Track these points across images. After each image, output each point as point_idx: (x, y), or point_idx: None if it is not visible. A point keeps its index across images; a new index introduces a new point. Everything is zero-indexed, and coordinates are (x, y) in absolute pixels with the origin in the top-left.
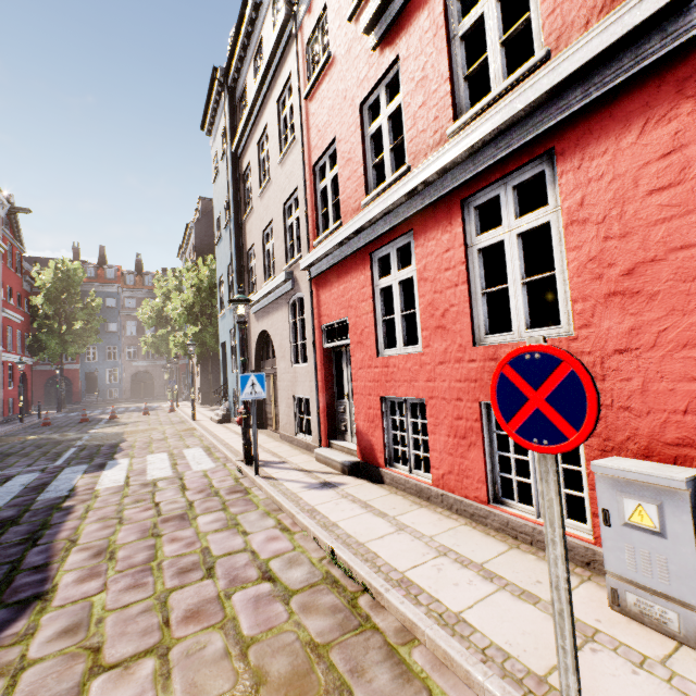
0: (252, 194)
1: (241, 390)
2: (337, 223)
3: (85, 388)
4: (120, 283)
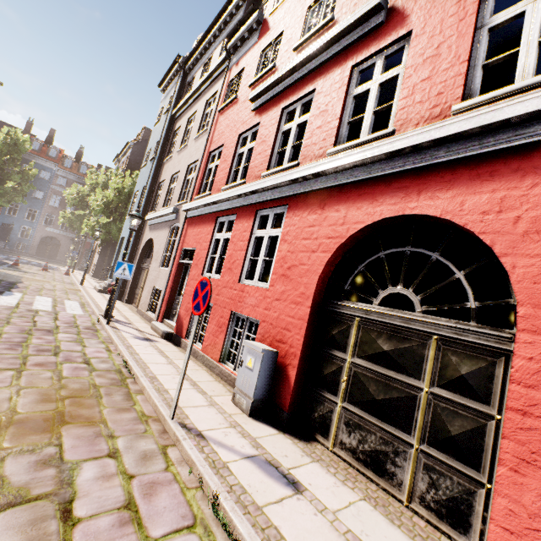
0: (175, 147)
1: (116, 270)
2: (208, 192)
3: None
4: (58, 163)
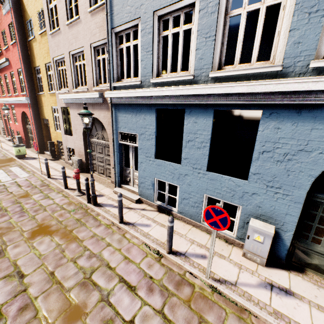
0: None
1: None
2: (0, 96)
3: None
4: None
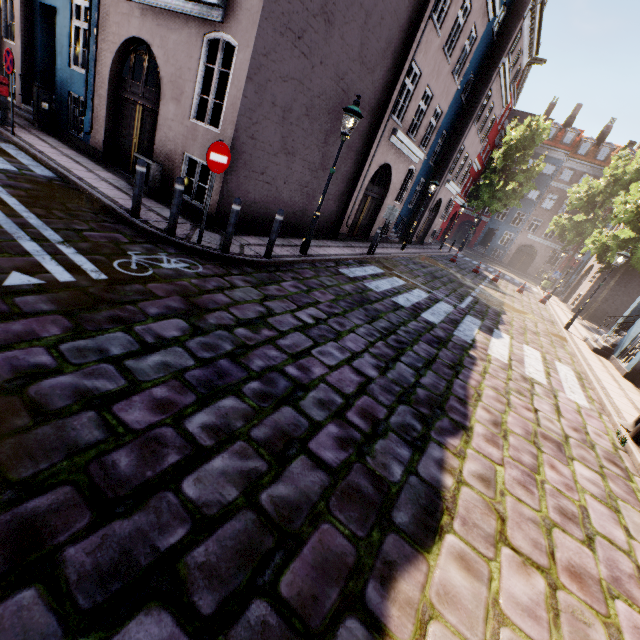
0: None
1: None
2: None
3: (480, 240)
4: (570, 150)
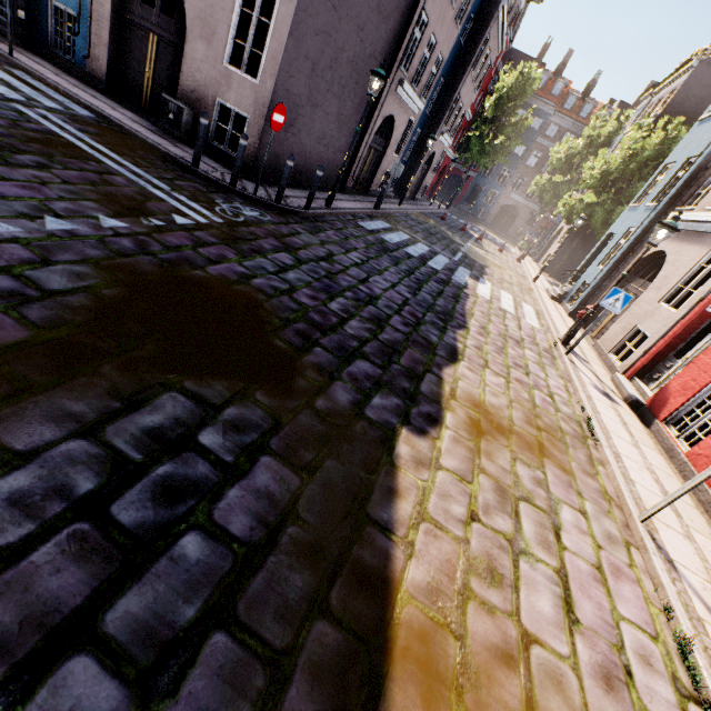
0: None
1: (605, 298)
2: None
3: (466, 197)
4: (557, 103)
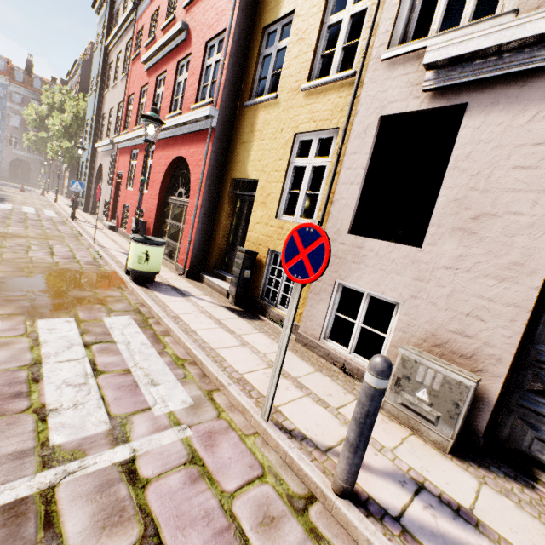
0: (110, 82)
1: (71, 186)
2: (127, 131)
3: None
4: (8, 76)
